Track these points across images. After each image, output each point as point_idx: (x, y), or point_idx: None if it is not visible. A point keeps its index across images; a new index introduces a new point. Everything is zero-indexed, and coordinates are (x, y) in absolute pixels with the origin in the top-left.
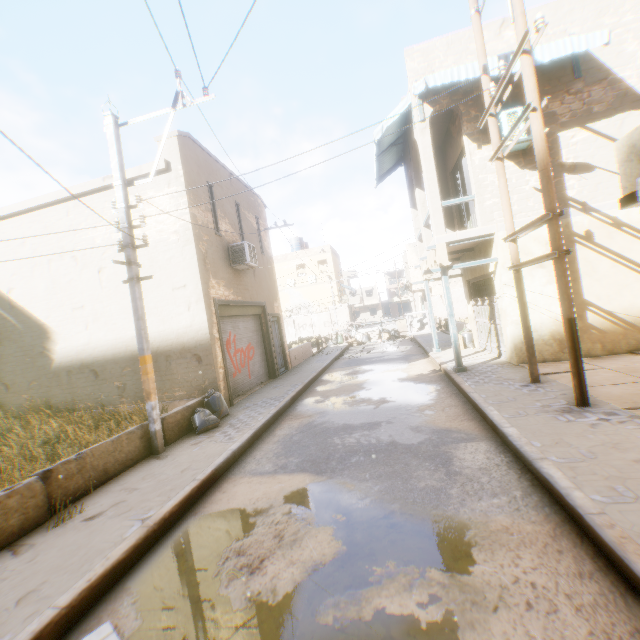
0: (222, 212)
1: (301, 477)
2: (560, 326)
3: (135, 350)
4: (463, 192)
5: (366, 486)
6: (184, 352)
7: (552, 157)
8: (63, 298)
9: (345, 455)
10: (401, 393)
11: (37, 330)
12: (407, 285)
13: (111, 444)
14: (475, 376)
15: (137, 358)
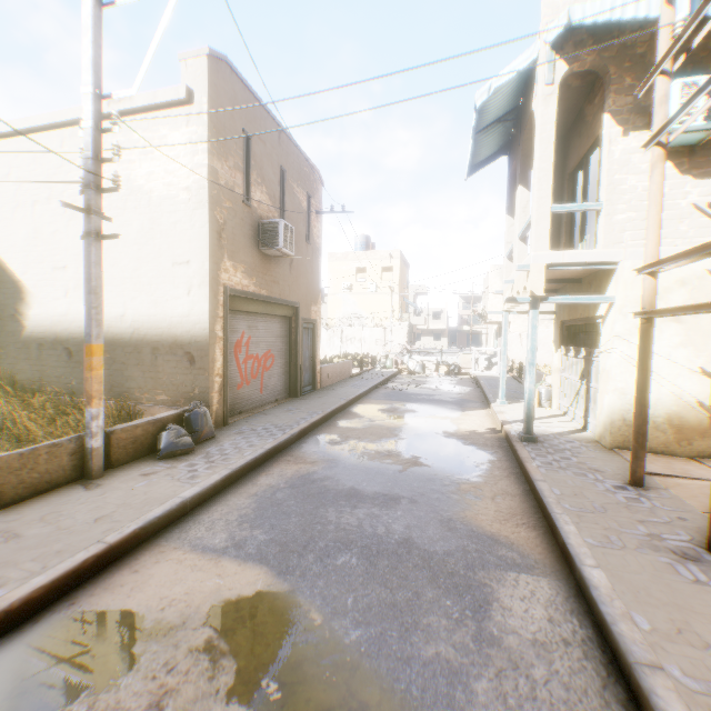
0: (259, 176)
1: (254, 573)
2: (684, 408)
3: (118, 333)
4: (582, 202)
5: (340, 624)
6: (175, 347)
7: None
8: (44, 252)
9: (332, 546)
10: (442, 455)
11: (11, 287)
12: (482, 314)
13: (18, 458)
14: (547, 453)
15: (119, 343)
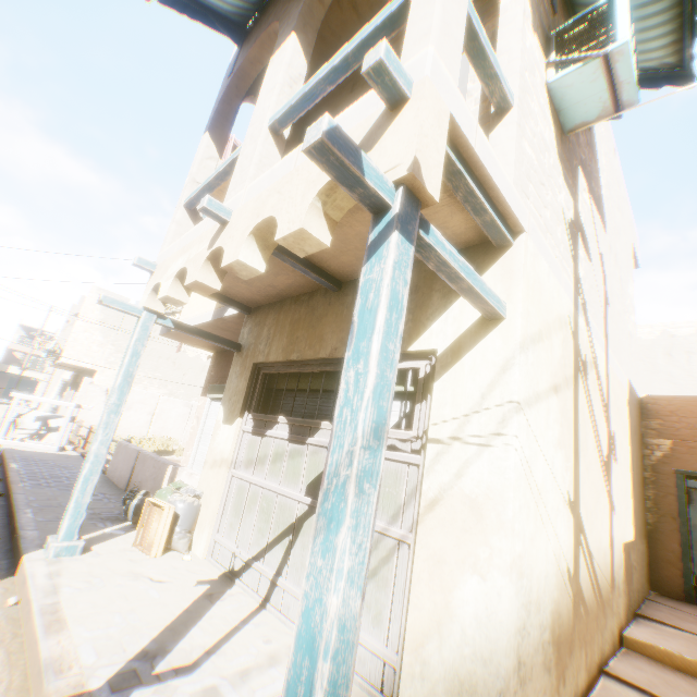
0: None
1: None
2: (562, 589)
3: None
4: None
5: None
6: None
7: (575, 190)
8: None
9: None
10: None
11: None
12: (55, 349)
13: None
14: None
15: None
